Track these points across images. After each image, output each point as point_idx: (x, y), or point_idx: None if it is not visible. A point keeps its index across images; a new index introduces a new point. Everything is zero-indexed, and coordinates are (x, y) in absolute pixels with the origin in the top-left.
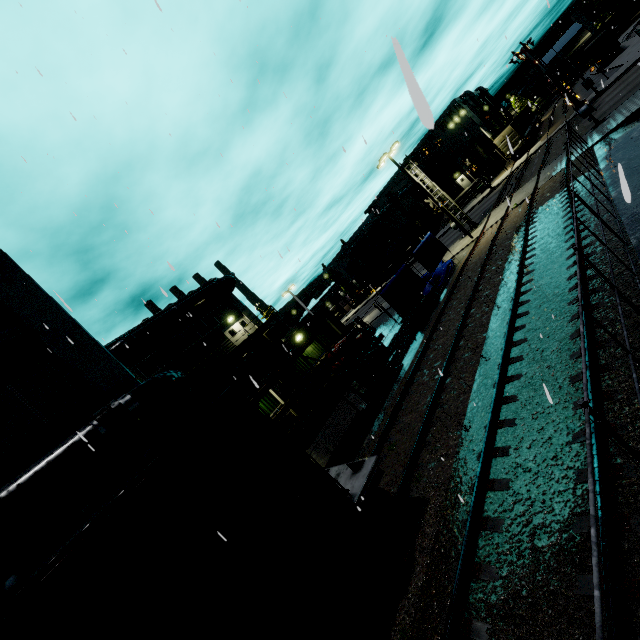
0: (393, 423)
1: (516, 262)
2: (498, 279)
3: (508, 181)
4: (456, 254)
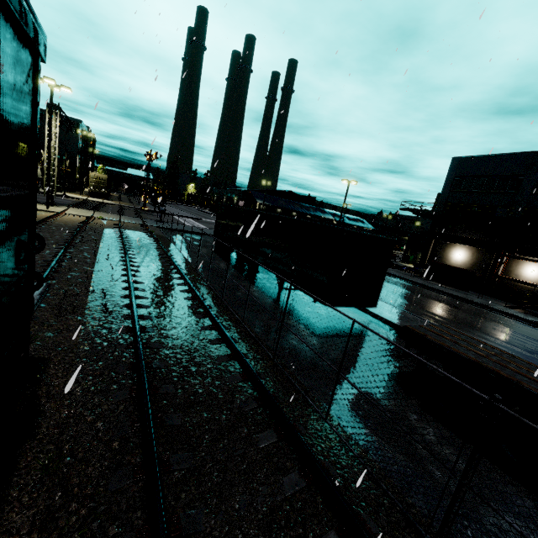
0: None
1: (116, 245)
2: (97, 246)
3: (85, 202)
4: None
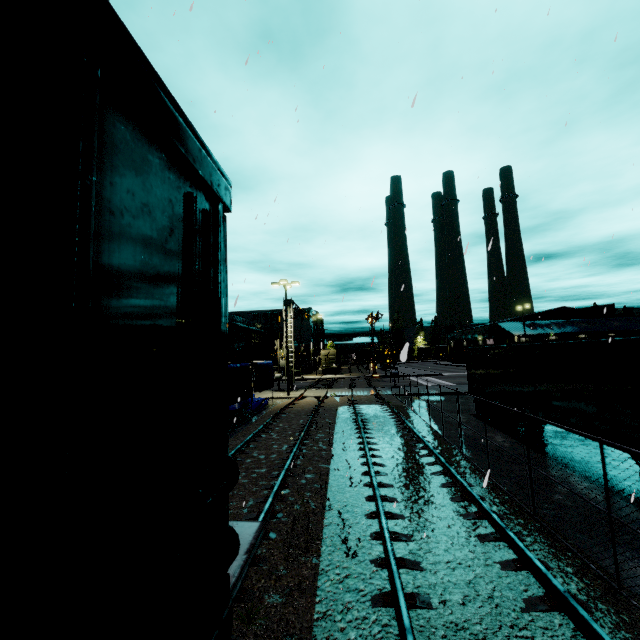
0: None
1: (352, 426)
2: (331, 431)
3: (319, 381)
4: (269, 398)
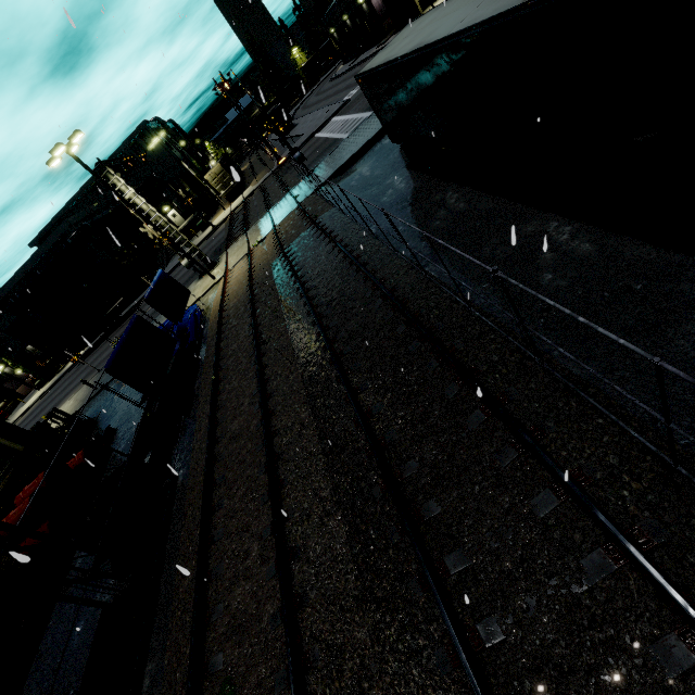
0: (207, 621)
1: (298, 303)
2: (283, 325)
3: (232, 220)
4: (199, 298)
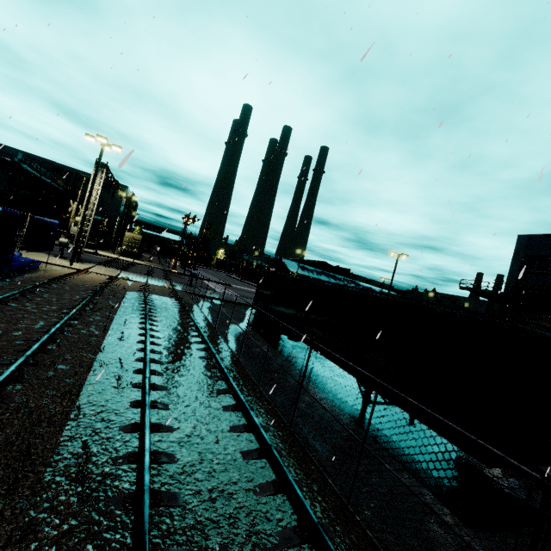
0: None
1: (137, 315)
2: (112, 315)
3: (115, 260)
4: (43, 262)
